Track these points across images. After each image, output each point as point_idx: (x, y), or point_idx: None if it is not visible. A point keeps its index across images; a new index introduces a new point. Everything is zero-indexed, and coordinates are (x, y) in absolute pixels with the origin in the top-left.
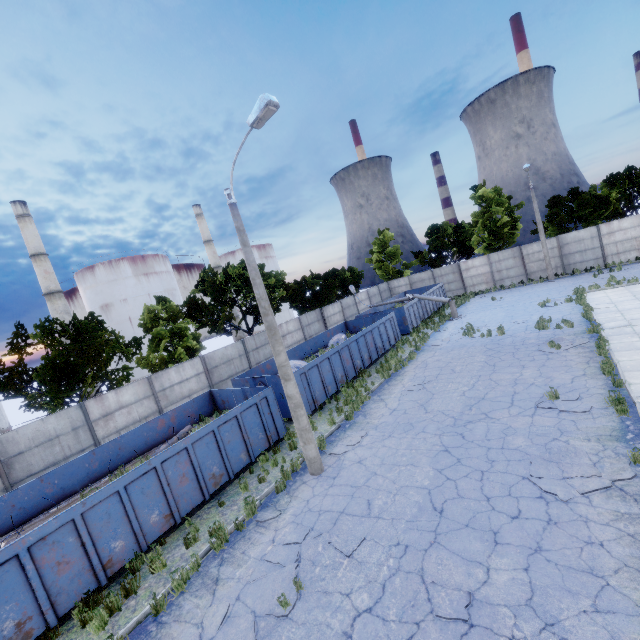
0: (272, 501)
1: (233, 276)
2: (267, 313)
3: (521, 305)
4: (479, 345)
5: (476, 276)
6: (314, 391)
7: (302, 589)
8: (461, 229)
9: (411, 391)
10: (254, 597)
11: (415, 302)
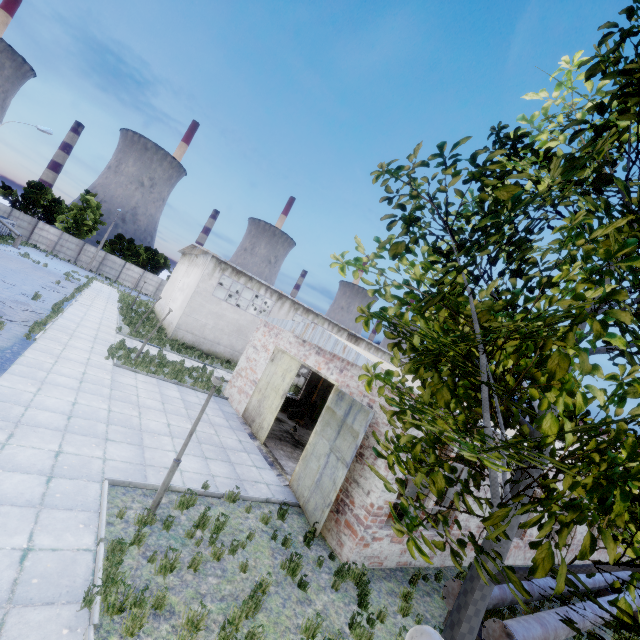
0: None
1: None
2: None
3: (63, 267)
4: (30, 263)
5: (45, 238)
6: None
7: None
8: (59, 204)
9: None
10: None
11: None
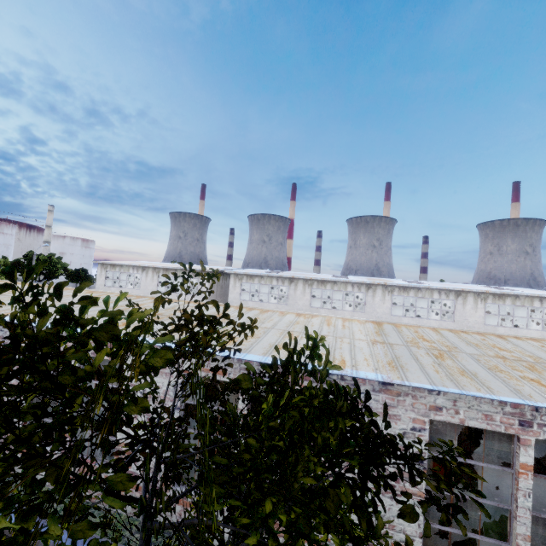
0: None
1: (41, 259)
2: None
3: None
4: None
5: None
6: None
7: None
8: None
9: None
10: None
11: None
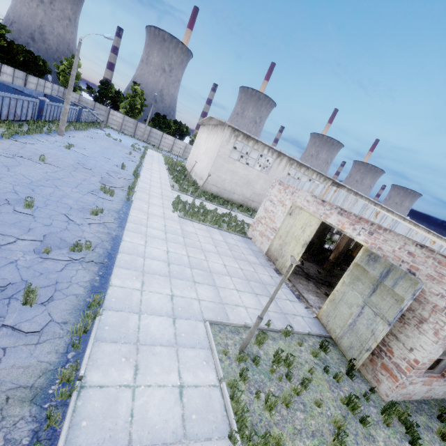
0: (48, 133)
1: None
2: (73, 81)
3: (128, 140)
4: (112, 140)
5: (115, 121)
6: (47, 114)
7: (74, 147)
8: (119, 95)
9: (88, 137)
10: (60, 144)
11: (87, 111)
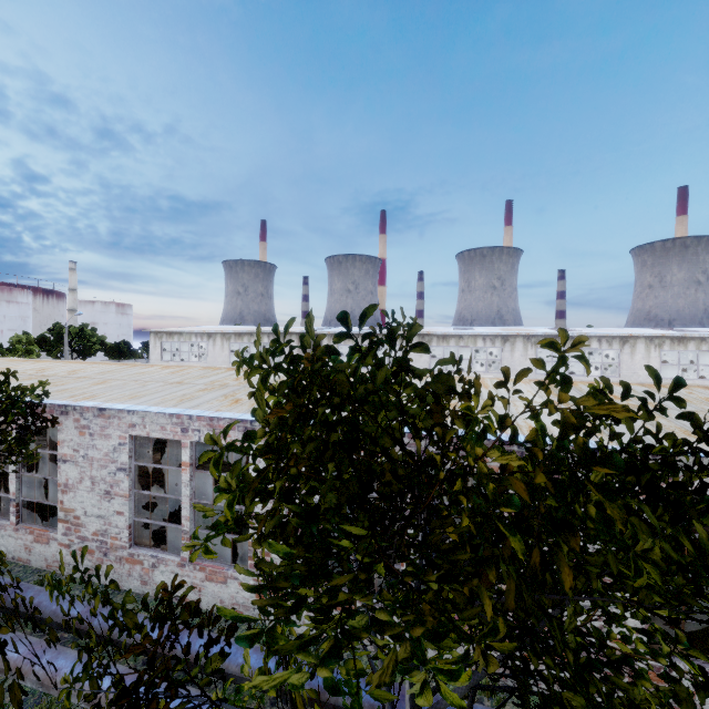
0: None
1: (72, 332)
2: (67, 354)
3: None
4: None
5: None
6: None
7: None
8: None
9: None
10: None
11: None
